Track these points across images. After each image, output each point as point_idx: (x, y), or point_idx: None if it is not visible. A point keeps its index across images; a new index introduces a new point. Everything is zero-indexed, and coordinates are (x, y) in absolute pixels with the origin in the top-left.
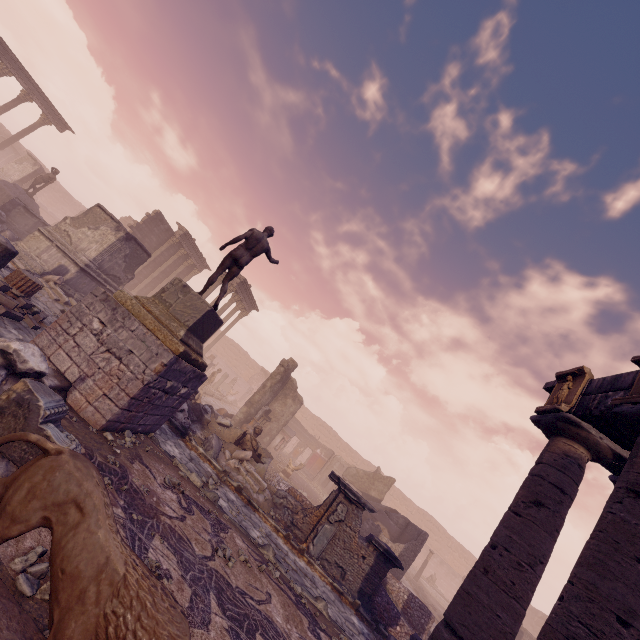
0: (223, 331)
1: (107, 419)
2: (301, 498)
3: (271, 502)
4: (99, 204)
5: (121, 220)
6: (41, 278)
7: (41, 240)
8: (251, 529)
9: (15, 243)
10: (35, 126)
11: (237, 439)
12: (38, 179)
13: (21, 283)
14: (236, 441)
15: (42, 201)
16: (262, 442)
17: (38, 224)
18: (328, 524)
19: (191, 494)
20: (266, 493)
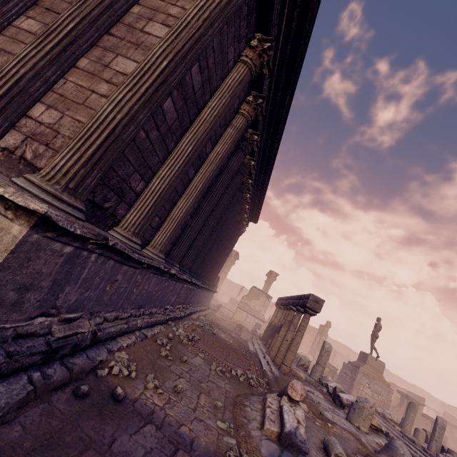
0: None
1: None
2: None
3: None
4: (254, 286)
5: None
6: None
7: (242, 312)
8: None
9: (233, 317)
10: None
11: None
12: None
13: None
14: None
15: None
16: None
17: None
18: None
19: None
20: None
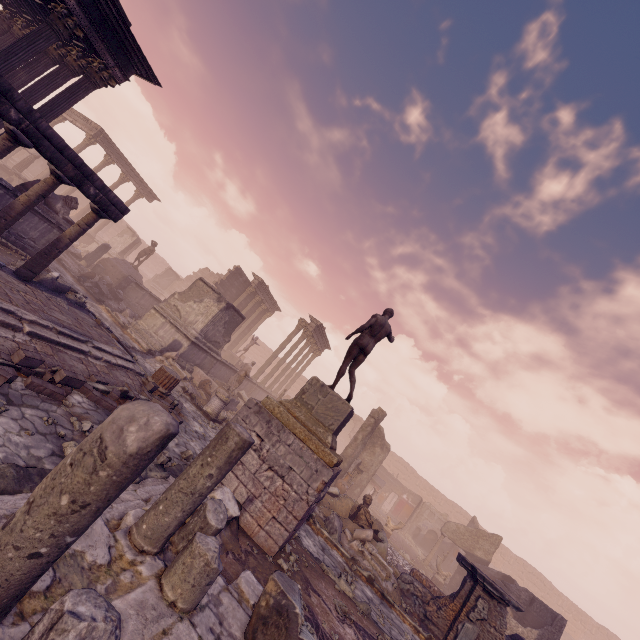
0: (298, 372)
1: (279, 545)
2: (427, 583)
3: (398, 589)
4: (201, 278)
5: (199, 271)
6: (162, 356)
7: (156, 317)
8: (401, 639)
9: (136, 322)
10: (131, 201)
11: (352, 514)
12: (141, 253)
13: (166, 381)
14: (351, 516)
15: (130, 258)
16: (353, 494)
17: (145, 295)
18: (468, 622)
19: (356, 618)
20: (392, 578)
